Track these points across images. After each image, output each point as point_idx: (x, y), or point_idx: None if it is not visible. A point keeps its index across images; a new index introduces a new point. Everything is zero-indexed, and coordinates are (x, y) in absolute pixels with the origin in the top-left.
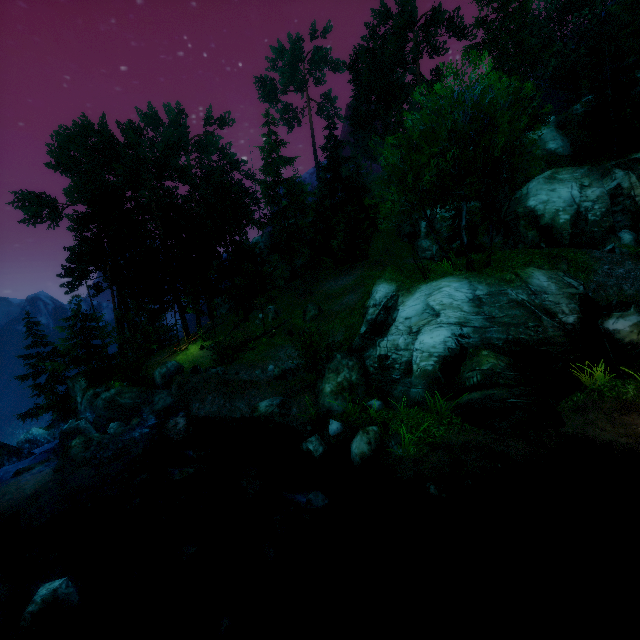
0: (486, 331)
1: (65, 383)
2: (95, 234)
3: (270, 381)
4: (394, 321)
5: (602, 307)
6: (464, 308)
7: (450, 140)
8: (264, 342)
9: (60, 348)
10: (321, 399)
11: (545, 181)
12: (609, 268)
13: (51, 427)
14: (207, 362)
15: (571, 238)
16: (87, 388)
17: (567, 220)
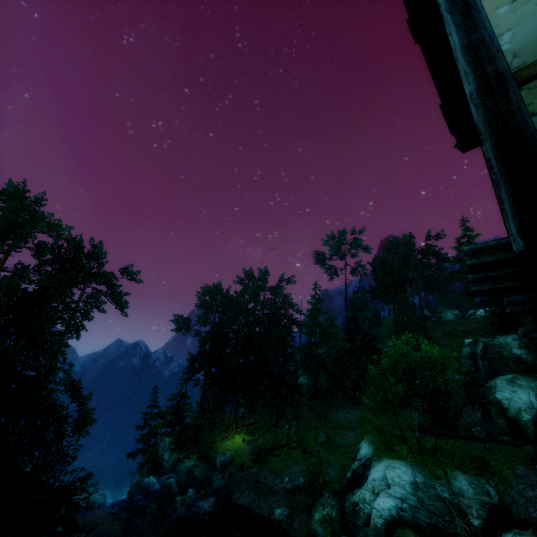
0: (417, 511)
1: (156, 437)
2: (207, 351)
3: (284, 493)
4: (367, 478)
5: (514, 520)
6: (406, 488)
7: (406, 372)
8: (285, 452)
9: (162, 412)
10: (312, 522)
11: (507, 382)
12: (523, 488)
13: (146, 472)
14: (245, 455)
15: (535, 436)
16: (172, 450)
17: (529, 419)
